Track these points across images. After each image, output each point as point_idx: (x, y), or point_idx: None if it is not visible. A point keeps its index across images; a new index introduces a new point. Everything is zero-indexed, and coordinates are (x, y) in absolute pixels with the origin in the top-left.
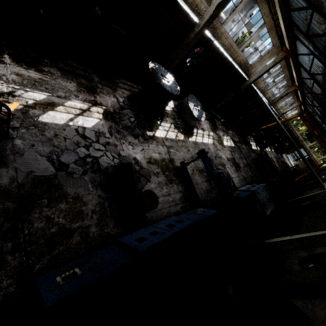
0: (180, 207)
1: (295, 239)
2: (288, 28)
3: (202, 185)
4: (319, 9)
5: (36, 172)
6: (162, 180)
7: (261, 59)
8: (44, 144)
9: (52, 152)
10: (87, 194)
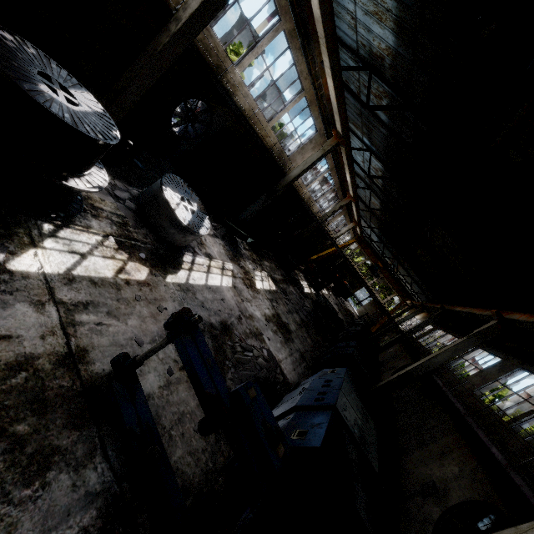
0: None
1: None
2: (339, 93)
3: (201, 417)
4: (379, 72)
5: None
6: None
7: (302, 149)
8: None
9: None
10: None
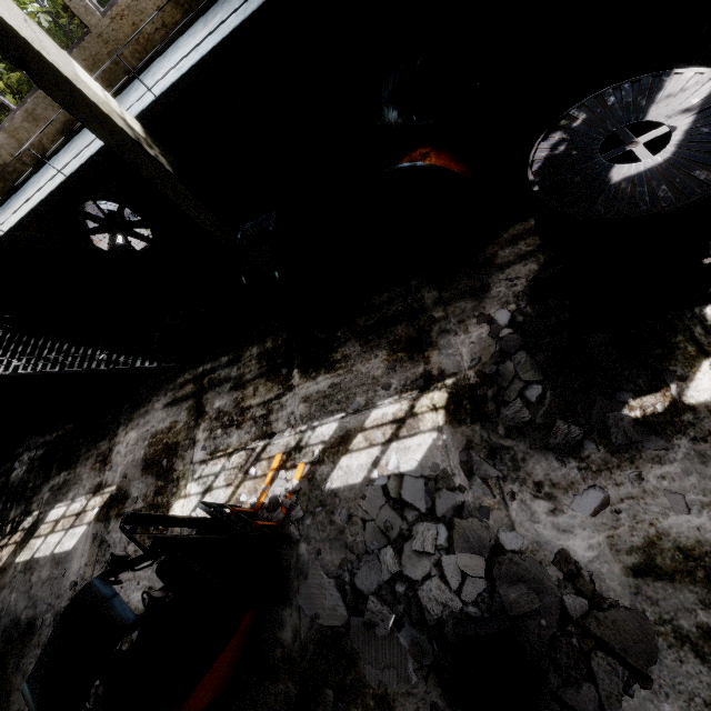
0: None
1: None
2: None
3: None
4: None
5: (321, 618)
6: None
7: None
8: (333, 546)
9: (343, 564)
10: (404, 693)
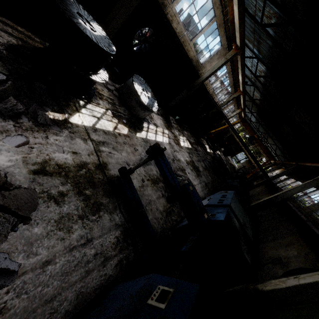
0: (114, 263)
1: (308, 284)
2: (241, 17)
3: (159, 203)
4: None
5: None
6: (73, 208)
7: (210, 59)
8: None
9: None
10: None
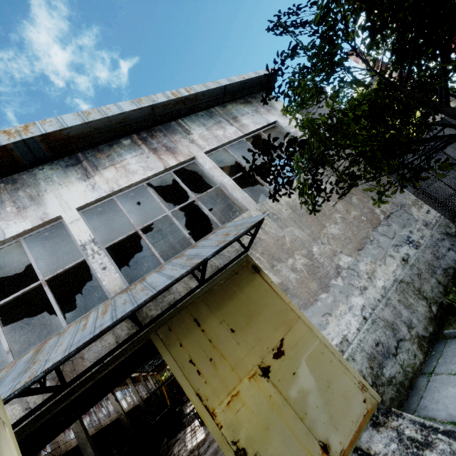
0: None
1: None
2: None
3: None
4: None
5: None
6: None
7: None
8: None
9: None
10: None
